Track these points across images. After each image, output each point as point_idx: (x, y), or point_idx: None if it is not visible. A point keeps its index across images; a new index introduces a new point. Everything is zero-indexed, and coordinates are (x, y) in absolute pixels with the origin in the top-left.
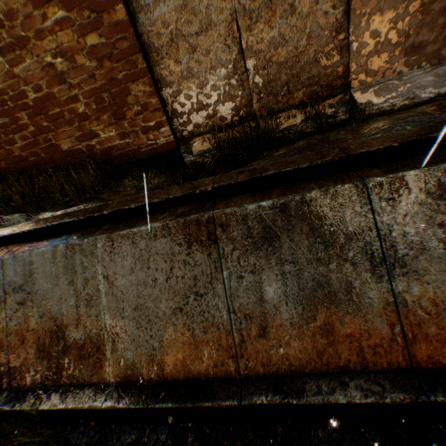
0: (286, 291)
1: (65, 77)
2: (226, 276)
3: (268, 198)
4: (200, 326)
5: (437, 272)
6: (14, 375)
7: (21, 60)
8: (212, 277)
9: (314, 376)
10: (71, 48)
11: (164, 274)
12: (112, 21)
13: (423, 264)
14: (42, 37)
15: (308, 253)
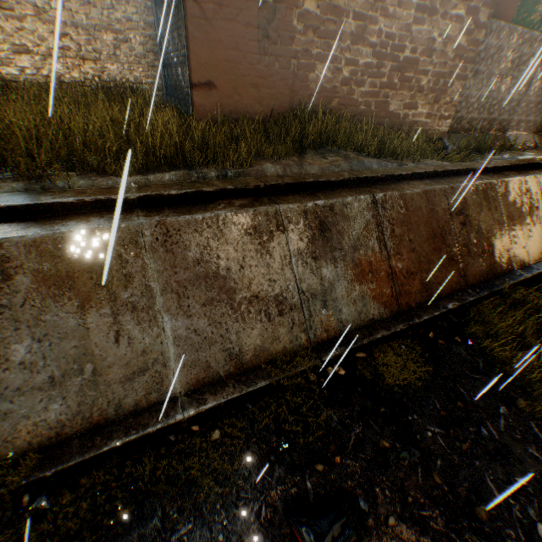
0: None
1: (433, 54)
2: None
3: None
4: (540, 232)
5: None
6: (466, 278)
7: (422, 24)
8: (540, 208)
9: None
10: (450, 37)
11: (525, 205)
12: (475, 38)
13: None
14: (443, 18)
15: None
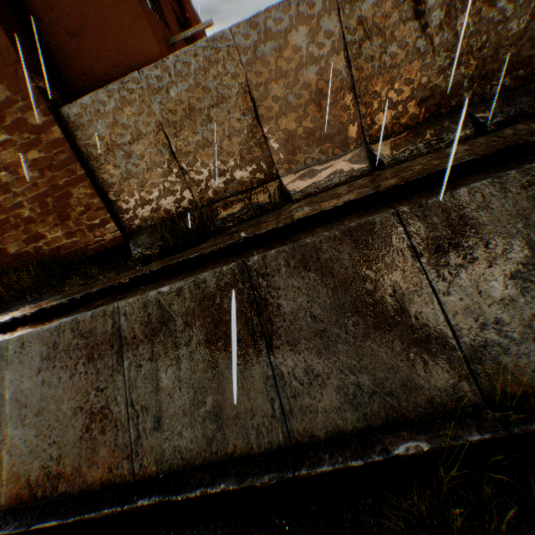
0: (179, 376)
1: (11, 187)
2: (126, 366)
3: (169, 283)
4: (99, 425)
5: (308, 340)
6: None
7: None
8: (113, 368)
9: (203, 468)
10: (15, 162)
11: (69, 371)
12: (51, 139)
13: (295, 334)
14: None
15: (199, 334)
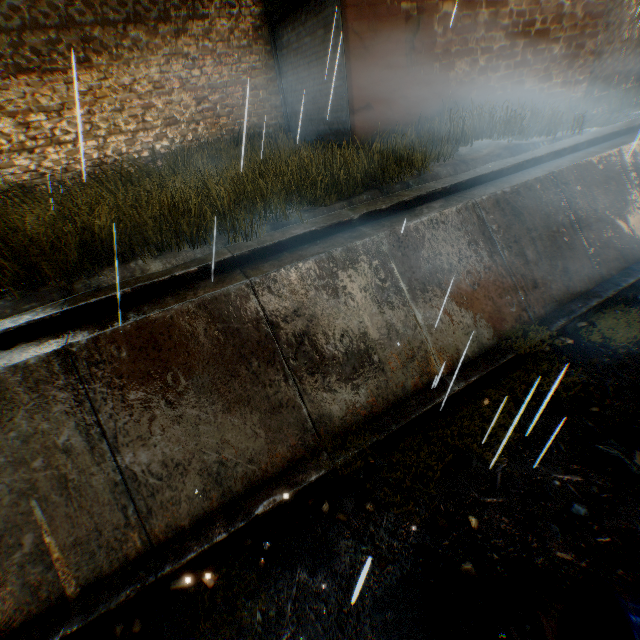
0: None
1: (562, 20)
2: None
3: None
4: None
5: None
6: None
7: None
8: None
9: None
10: None
11: None
12: None
13: None
14: None
15: None
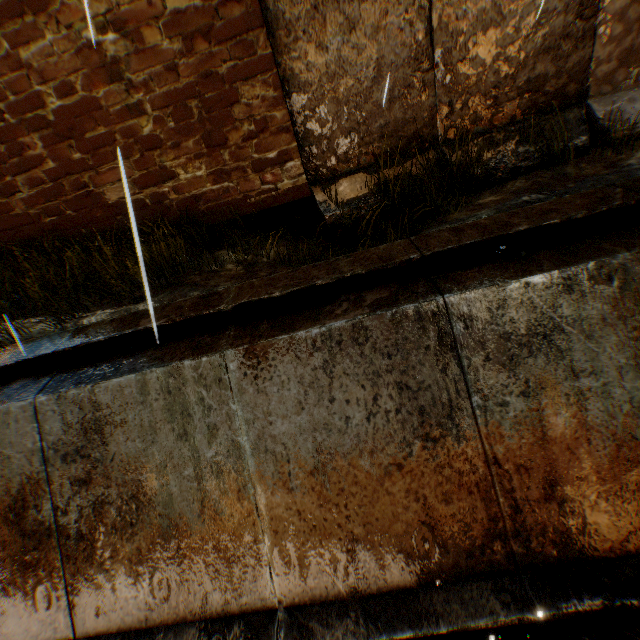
0: (584, 421)
1: (120, 70)
2: (476, 404)
3: (537, 269)
4: (437, 491)
5: None
6: (80, 611)
7: (35, 35)
8: (451, 407)
9: None
10: (135, 14)
11: (362, 408)
12: None
13: None
14: None
15: (617, 356)
